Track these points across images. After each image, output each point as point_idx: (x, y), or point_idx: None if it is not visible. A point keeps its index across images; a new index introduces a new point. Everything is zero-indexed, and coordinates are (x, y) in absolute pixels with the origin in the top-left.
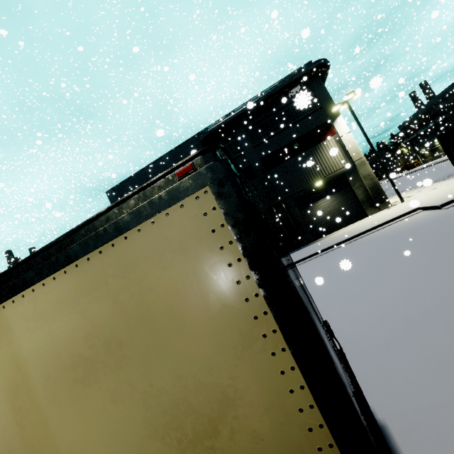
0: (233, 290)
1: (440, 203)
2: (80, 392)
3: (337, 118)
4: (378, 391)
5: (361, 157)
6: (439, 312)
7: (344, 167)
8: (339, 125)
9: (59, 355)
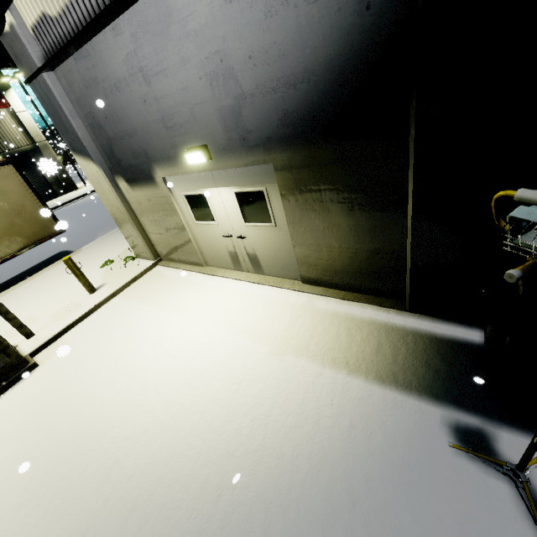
0: (21, 185)
1: None
2: None
3: (8, 91)
4: (65, 247)
5: (43, 139)
6: (89, 226)
7: (26, 146)
8: (12, 99)
9: None
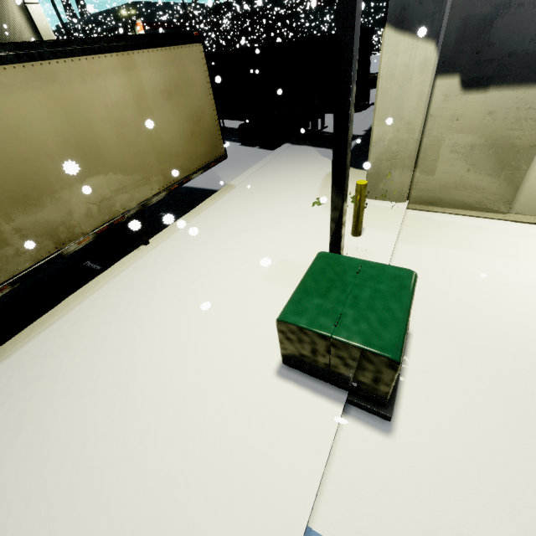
0: (205, 79)
1: None
2: (166, 103)
3: None
4: None
5: None
6: None
7: None
8: None
9: (159, 86)
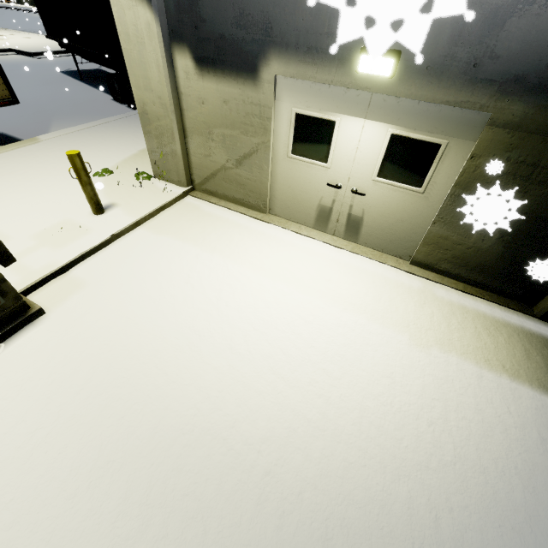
0: None
1: (33, 51)
2: None
3: None
4: None
5: None
6: (28, 104)
7: None
8: None
9: None
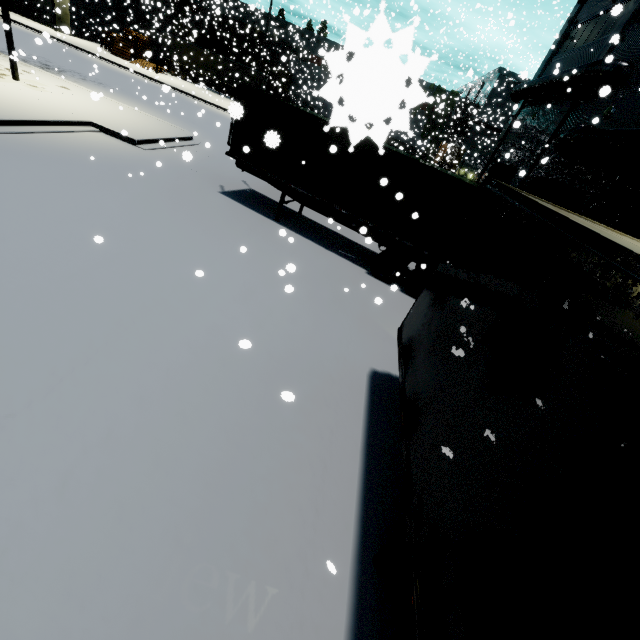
0: None
1: (136, 137)
2: None
3: None
4: (361, 356)
5: None
6: (311, 289)
7: None
8: None
9: None
